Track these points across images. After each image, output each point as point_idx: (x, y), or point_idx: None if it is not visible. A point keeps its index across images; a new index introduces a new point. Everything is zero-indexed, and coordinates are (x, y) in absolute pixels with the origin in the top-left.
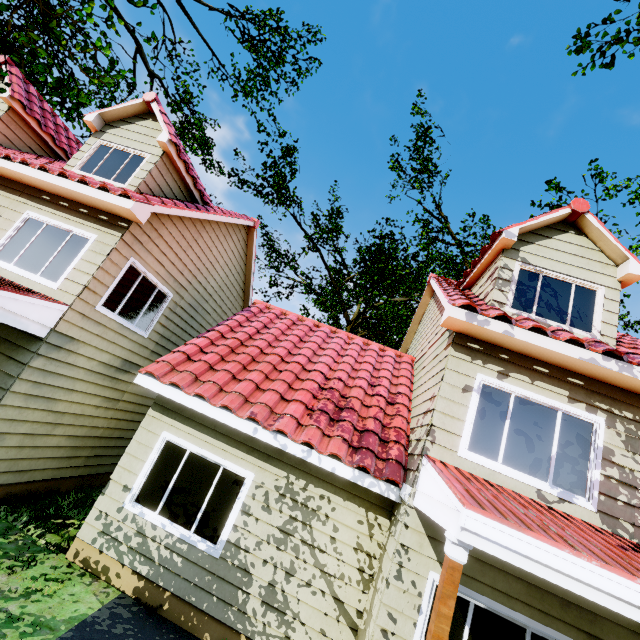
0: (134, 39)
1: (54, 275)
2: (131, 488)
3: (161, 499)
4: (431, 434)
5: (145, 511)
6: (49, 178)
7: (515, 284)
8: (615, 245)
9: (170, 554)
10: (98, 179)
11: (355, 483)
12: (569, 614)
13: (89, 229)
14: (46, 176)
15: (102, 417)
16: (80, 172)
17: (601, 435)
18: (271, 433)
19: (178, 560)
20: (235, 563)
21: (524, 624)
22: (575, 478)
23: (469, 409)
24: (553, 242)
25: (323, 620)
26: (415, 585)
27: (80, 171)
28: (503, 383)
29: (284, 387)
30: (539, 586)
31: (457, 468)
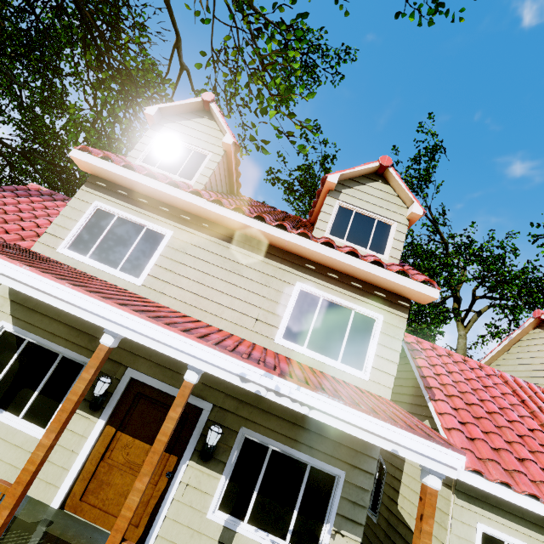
0: (177, 34)
1: (354, 361)
2: None
3: None
4: None
5: None
6: (337, 255)
7: None
8: None
9: None
10: (356, 247)
11: None
12: None
13: (371, 307)
14: (333, 253)
15: None
16: (334, 238)
17: None
18: None
19: None
20: None
21: None
22: None
23: None
24: None
25: None
26: None
27: (333, 236)
28: None
29: None
30: None
31: None
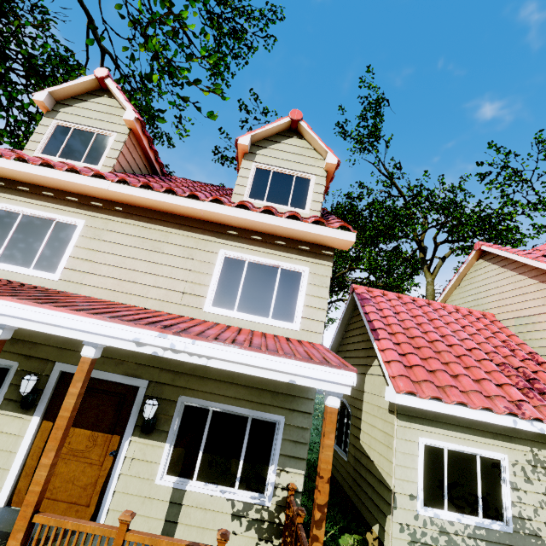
0: (86, 14)
1: (285, 315)
2: (417, 496)
3: (442, 497)
4: None
5: (437, 512)
6: (253, 216)
7: None
8: None
9: (474, 542)
10: (276, 206)
11: None
12: None
13: (296, 262)
14: (248, 214)
15: None
16: (253, 200)
17: None
18: (527, 421)
19: (483, 544)
20: (526, 532)
21: None
22: None
23: None
24: None
25: None
26: None
27: (252, 199)
28: None
29: (484, 373)
30: None
31: None
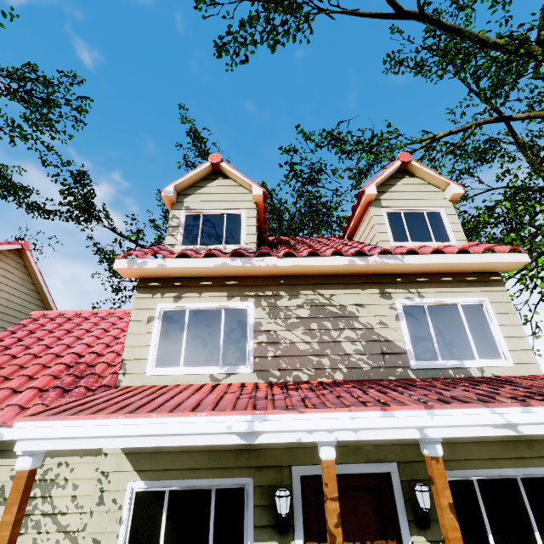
0: None
1: None
2: None
3: None
4: (123, 367)
5: None
6: None
7: (183, 227)
8: (242, 179)
9: None
10: None
11: None
12: (241, 459)
13: None
14: None
15: None
16: None
17: (252, 315)
18: None
19: None
20: None
21: (209, 486)
22: (239, 354)
23: (153, 335)
24: (207, 189)
25: None
26: (116, 501)
27: None
28: (178, 304)
29: (21, 381)
30: (217, 449)
31: (141, 386)
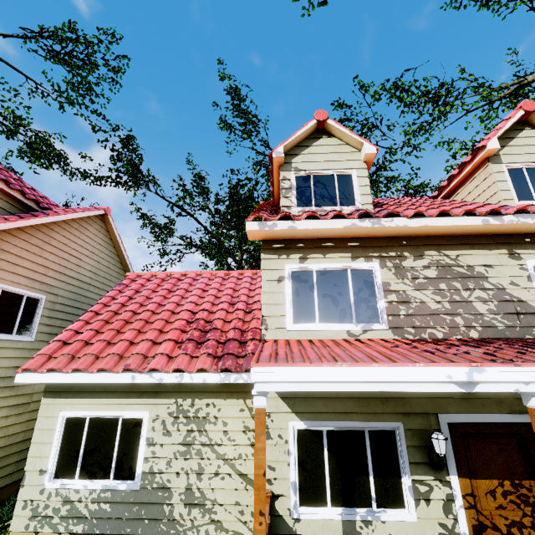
0: None
1: None
2: (46, 470)
3: (77, 466)
4: (264, 323)
5: (65, 482)
6: None
7: (295, 189)
8: (352, 137)
9: (98, 505)
10: None
11: (230, 383)
12: (388, 406)
13: None
14: None
15: (17, 423)
16: None
17: (379, 275)
18: (147, 374)
19: (106, 507)
20: (154, 486)
21: (362, 427)
22: (370, 312)
23: (286, 293)
24: (313, 148)
25: (235, 495)
26: (281, 437)
27: None
28: (305, 265)
29: (155, 334)
30: (365, 397)
31: (287, 340)
